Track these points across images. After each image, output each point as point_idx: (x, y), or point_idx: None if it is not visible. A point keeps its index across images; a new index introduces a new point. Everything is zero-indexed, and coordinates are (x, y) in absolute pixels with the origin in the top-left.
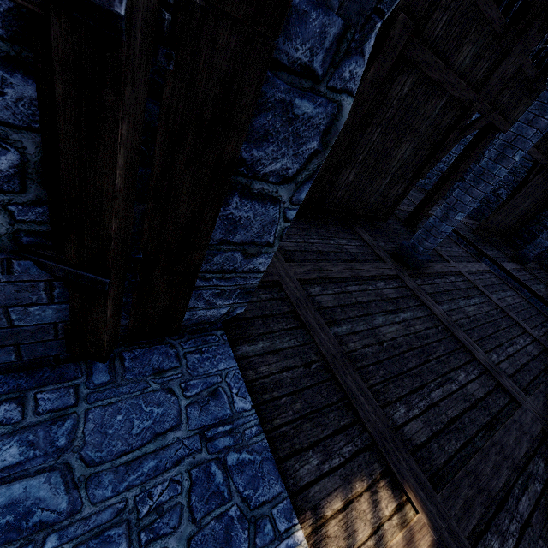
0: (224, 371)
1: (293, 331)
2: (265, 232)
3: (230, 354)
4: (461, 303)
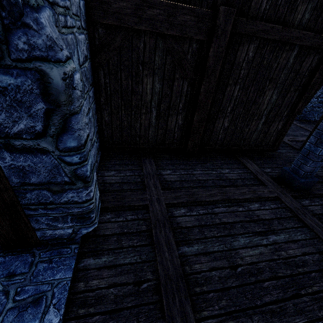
0: (58, 280)
1: (140, 248)
2: (55, 174)
3: (71, 266)
4: None
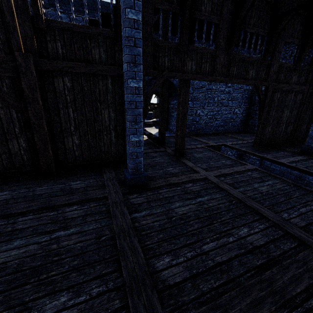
0: None
1: None
2: None
3: None
4: (174, 205)
